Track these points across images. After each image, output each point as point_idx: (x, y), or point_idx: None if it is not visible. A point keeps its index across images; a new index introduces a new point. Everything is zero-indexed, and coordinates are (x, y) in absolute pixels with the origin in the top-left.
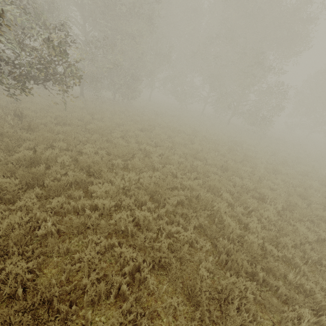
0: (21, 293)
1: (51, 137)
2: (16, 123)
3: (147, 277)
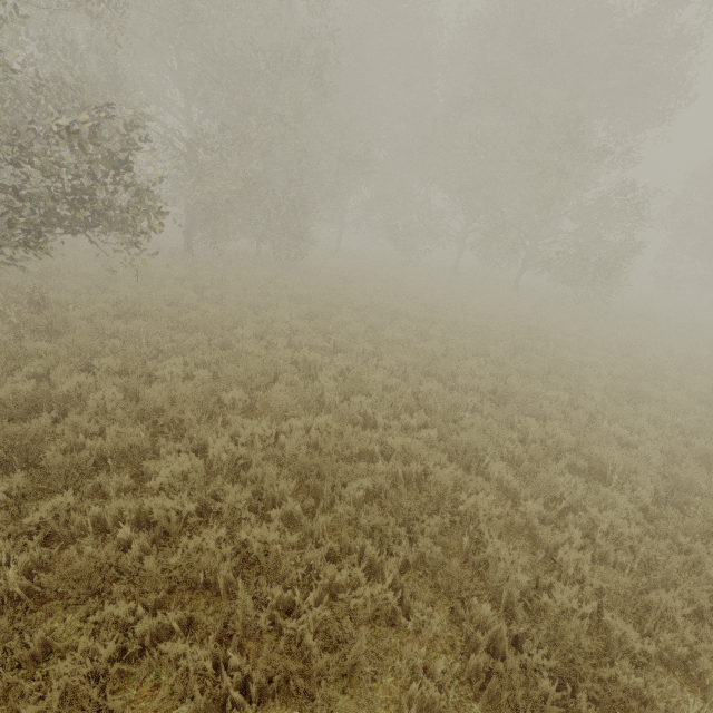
0: None
1: (90, 347)
2: (28, 320)
3: None
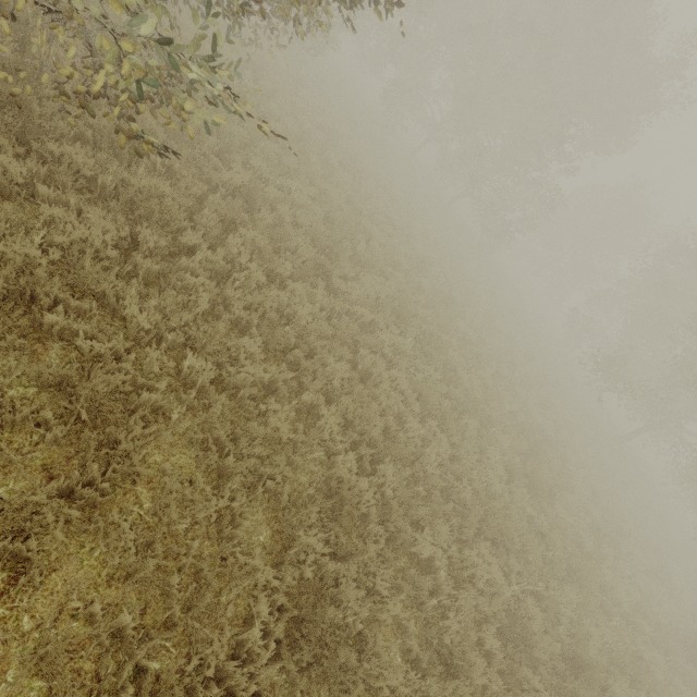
0: (339, 387)
1: (243, 139)
2: None
3: (409, 403)
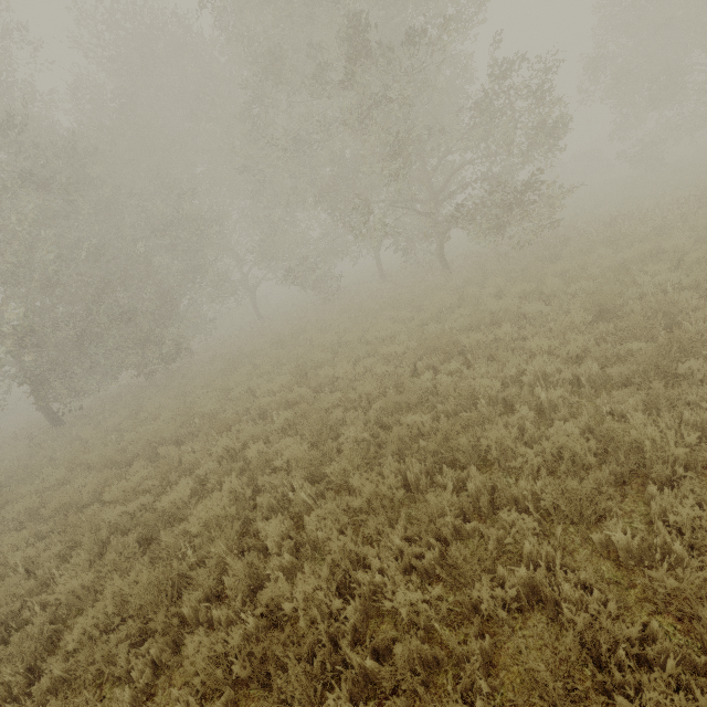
0: None
1: None
2: None
3: None
